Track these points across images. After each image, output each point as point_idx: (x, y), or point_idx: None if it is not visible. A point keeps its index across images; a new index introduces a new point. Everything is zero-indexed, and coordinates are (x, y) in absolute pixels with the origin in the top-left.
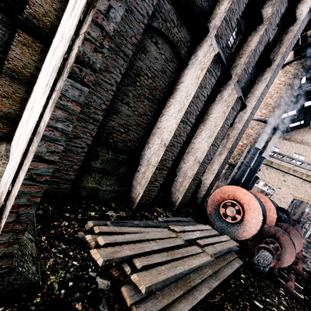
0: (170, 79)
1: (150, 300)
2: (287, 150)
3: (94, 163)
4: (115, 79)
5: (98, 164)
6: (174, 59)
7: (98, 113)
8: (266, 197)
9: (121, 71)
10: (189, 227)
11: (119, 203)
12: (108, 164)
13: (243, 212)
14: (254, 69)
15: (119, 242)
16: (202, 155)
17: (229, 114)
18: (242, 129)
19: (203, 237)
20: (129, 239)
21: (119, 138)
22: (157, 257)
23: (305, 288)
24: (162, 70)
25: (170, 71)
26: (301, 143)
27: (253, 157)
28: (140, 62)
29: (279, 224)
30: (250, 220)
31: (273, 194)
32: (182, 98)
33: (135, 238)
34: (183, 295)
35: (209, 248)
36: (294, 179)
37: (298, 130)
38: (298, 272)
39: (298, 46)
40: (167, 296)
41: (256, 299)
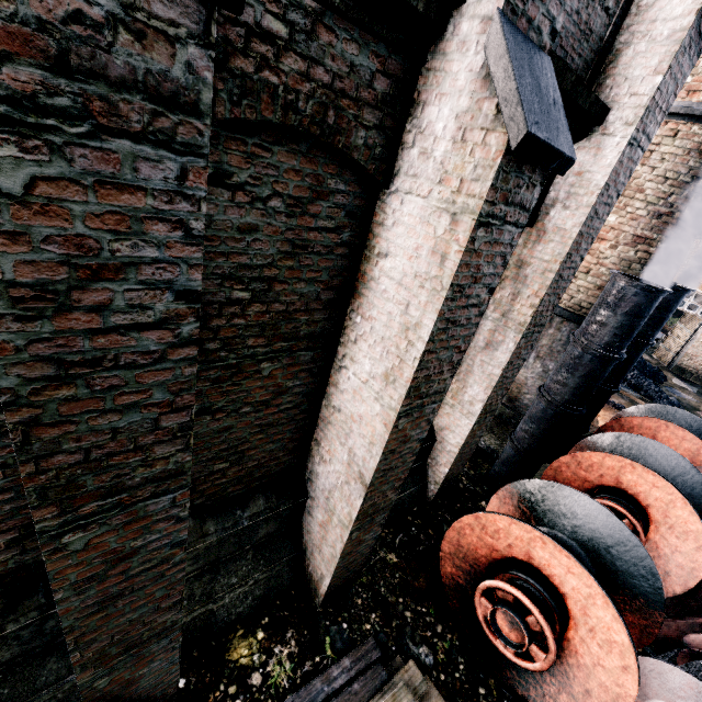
0: None
1: None
2: None
3: None
4: None
5: None
6: None
7: None
8: (674, 490)
9: None
10: None
11: None
12: None
13: (561, 627)
14: None
15: None
16: (370, 457)
17: (466, 264)
18: (583, 235)
19: None
20: None
21: None
22: None
23: None
24: None
25: None
26: None
27: (633, 326)
28: None
29: None
30: (586, 664)
31: None
32: None
33: None
34: None
35: None
36: None
37: None
38: None
39: None
40: None
41: None
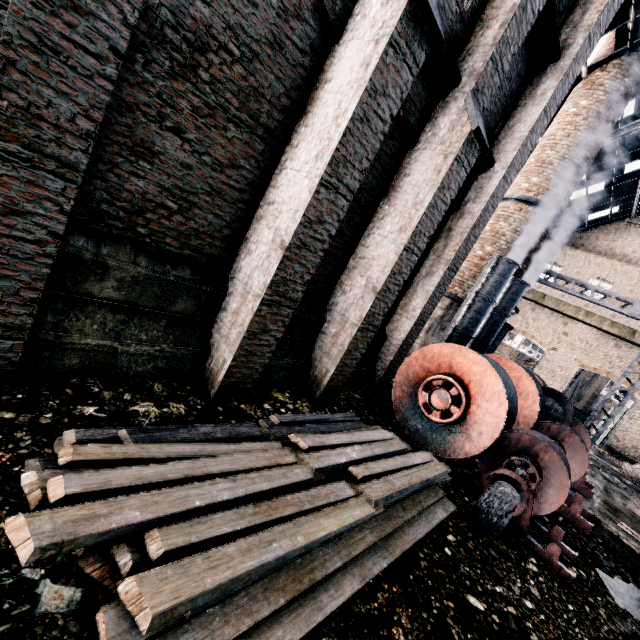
0: (297, 71)
1: (183, 634)
2: (577, 271)
3: (98, 287)
4: (109, 40)
5: (111, 289)
6: (306, 11)
7: (72, 144)
8: (522, 368)
9: (125, 16)
10: (337, 436)
11: (177, 383)
12: (138, 290)
13: (467, 401)
14: (520, 68)
15: (118, 489)
16: (383, 274)
17: (448, 176)
18: (482, 218)
19: (367, 460)
20: (150, 479)
21: (167, 226)
22: (222, 520)
23: (582, 554)
24: (272, 40)
25: (295, 46)
26: (607, 256)
27: (501, 282)
28: (204, 9)
29: (544, 424)
30: (480, 417)
31: (541, 361)
32: (327, 124)
33: (172, 475)
34: (290, 604)
35: (375, 484)
36: (586, 330)
37: (605, 227)
38: (571, 520)
39: (628, 19)
40: (237, 617)
41: (472, 590)
